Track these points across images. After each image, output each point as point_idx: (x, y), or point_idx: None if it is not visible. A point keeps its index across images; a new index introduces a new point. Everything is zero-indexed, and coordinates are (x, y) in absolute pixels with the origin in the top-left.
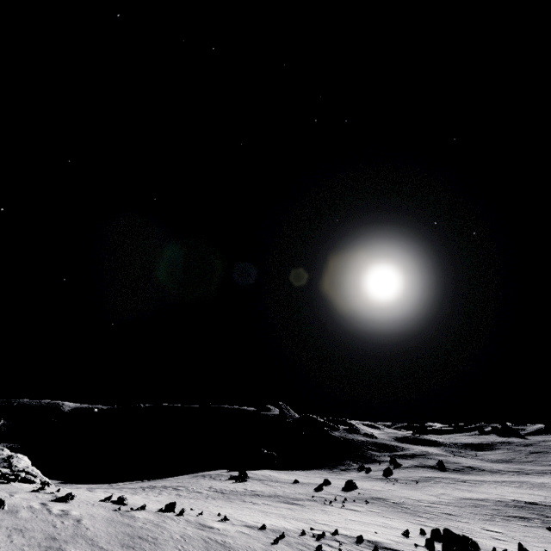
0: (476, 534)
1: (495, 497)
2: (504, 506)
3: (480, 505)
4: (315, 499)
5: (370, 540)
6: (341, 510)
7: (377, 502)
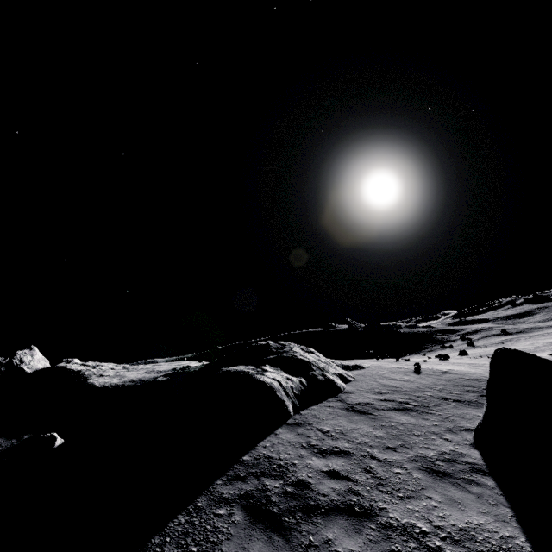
0: None
1: None
2: None
3: None
4: None
5: None
6: None
7: None
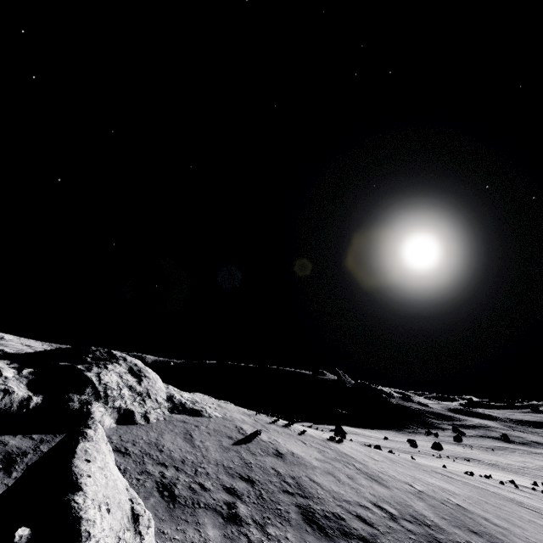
0: None
1: None
2: None
3: None
4: (423, 453)
5: (517, 484)
6: (456, 463)
7: (474, 461)
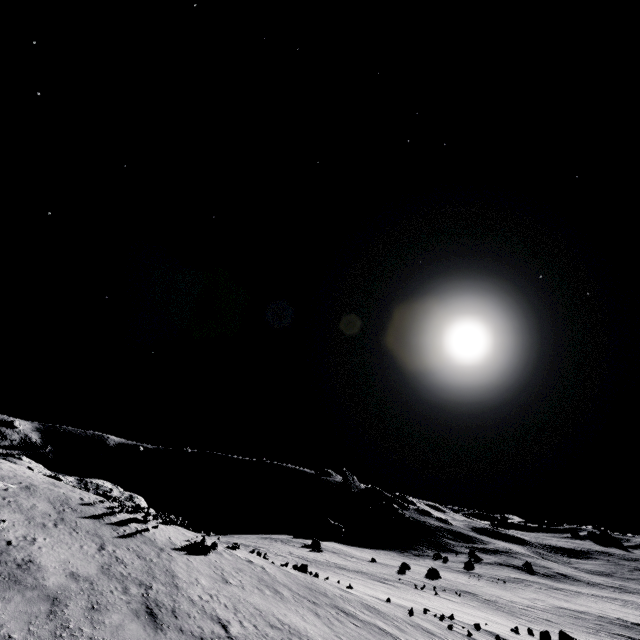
0: None
1: (596, 611)
2: (608, 623)
3: (581, 618)
4: (404, 582)
5: (486, 629)
6: (436, 597)
7: (468, 596)
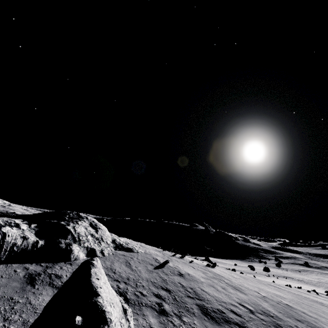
0: None
1: None
2: None
3: None
4: (259, 274)
5: (317, 292)
6: (279, 279)
7: (289, 278)
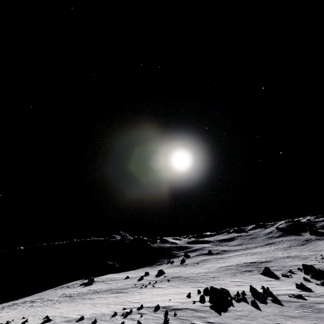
0: (228, 285)
1: (236, 263)
2: (240, 267)
3: (229, 269)
4: (136, 286)
5: (165, 306)
6: (151, 289)
7: (175, 279)
